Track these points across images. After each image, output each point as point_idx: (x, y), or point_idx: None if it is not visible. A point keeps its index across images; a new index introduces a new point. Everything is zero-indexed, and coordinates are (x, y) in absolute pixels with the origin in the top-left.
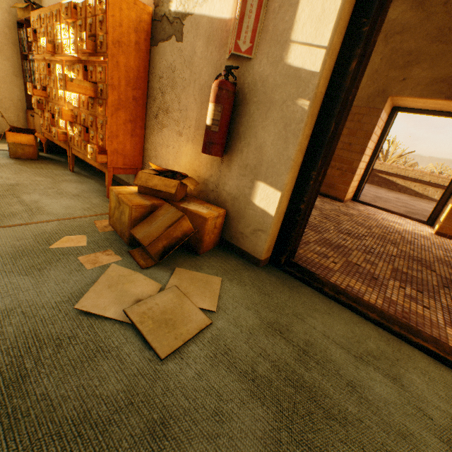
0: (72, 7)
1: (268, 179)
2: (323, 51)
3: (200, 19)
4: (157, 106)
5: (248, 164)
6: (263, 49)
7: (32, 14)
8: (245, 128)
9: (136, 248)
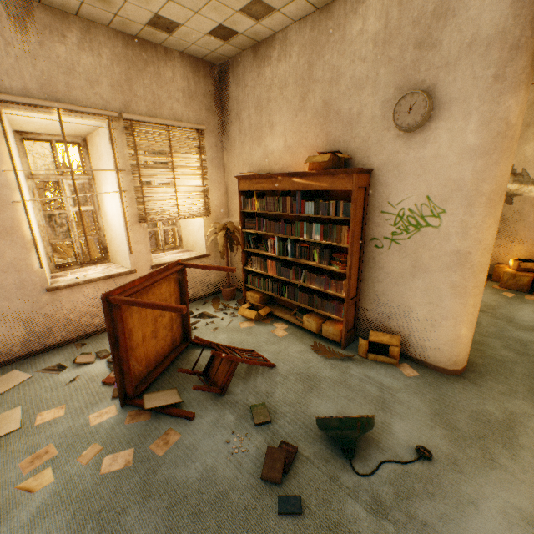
0: None
1: None
2: None
3: (527, 198)
4: None
5: None
6: None
7: None
8: None
9: (529, 293)
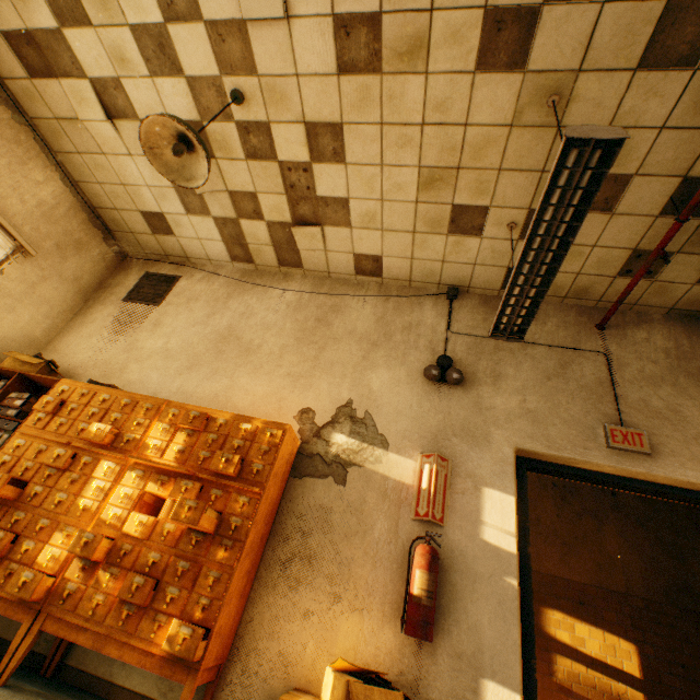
0: (206, 418)
1: (496, 673)
2: (514, 537)
3: (373, 473)
4: (289, 549)
5: (464, 651)
6: (454, 520)
7: (68, 381)
8: (449, 600)
9: None
